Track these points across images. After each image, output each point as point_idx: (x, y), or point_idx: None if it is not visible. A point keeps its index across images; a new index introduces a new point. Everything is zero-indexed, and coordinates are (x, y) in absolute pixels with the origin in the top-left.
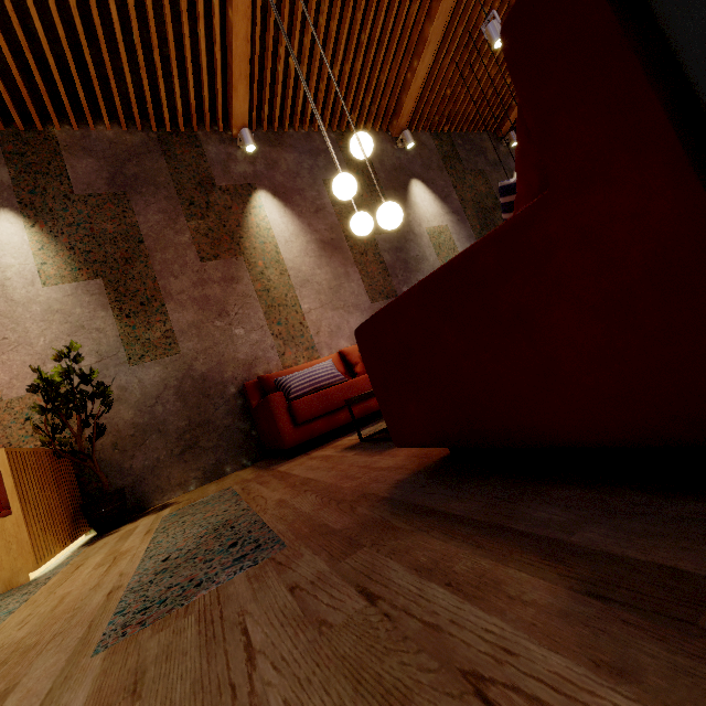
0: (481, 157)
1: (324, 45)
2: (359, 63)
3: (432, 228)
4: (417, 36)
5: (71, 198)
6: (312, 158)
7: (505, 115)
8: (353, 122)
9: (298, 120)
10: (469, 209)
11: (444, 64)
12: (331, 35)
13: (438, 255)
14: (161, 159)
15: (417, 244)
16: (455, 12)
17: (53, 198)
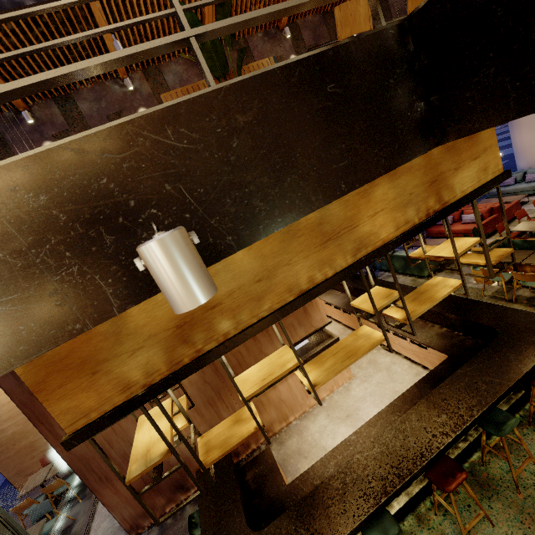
0: None
1: None
2: None
3: None
4: None
5: (305, 48)
6: None
7: None
8: None
9: None
10: None
11: None
12: None
13: None
14: (324, 26)
15: None
16: None
17: (302, 49)
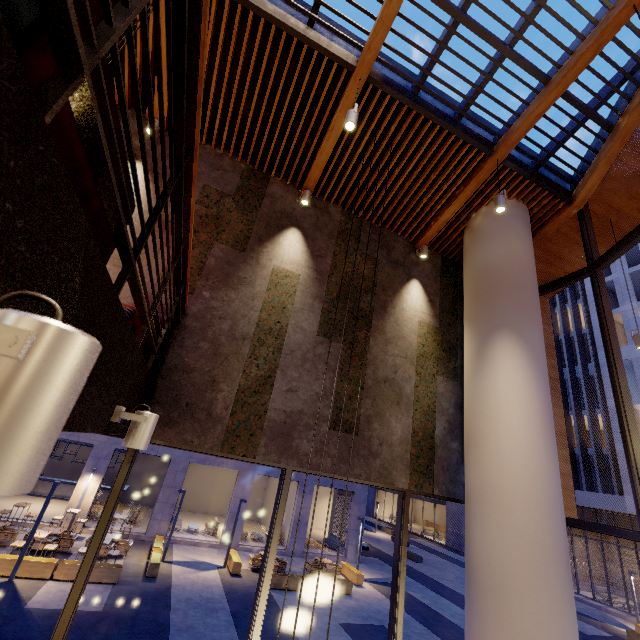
0: (384, 250)
1: (248, 96)
2: (270, 118)
3: (282, 269)
4: (325, 120)
5: None
6: (210, 168)
7: (425, 231)
8: (265, 165)
9: (215, 140)
10: (336, 277)
11: (355, 155)
12: (246, 86)
13: (269, 290)
14: None
15: (254, 270)
16: (364, 117)
17: None
